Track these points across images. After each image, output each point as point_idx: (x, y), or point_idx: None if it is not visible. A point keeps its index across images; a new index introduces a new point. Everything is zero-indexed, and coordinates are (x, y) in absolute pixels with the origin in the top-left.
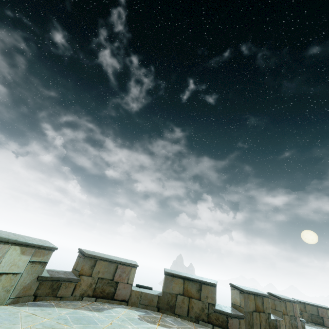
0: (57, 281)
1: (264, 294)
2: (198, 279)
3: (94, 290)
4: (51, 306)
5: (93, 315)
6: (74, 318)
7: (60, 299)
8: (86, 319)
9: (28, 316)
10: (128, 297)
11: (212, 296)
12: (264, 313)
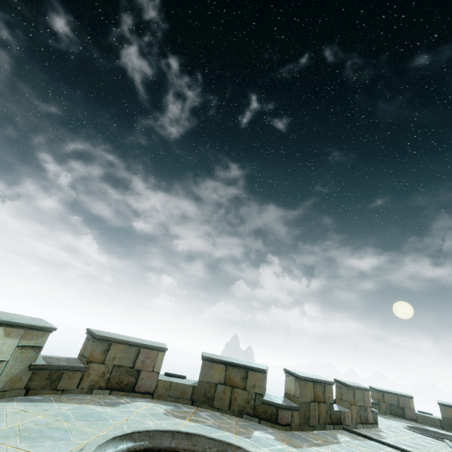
0: (57, 370)
1: (327, 381)
2: (244, 365)
3: (108, 380)
4: (48, 401)
5: (104, 411)
6: (78, 414)
7: (62, 392)
8: (94, 415)
9: (16, 414)
10: (153, 388)
11: (260, 384)
12: (325, 404)
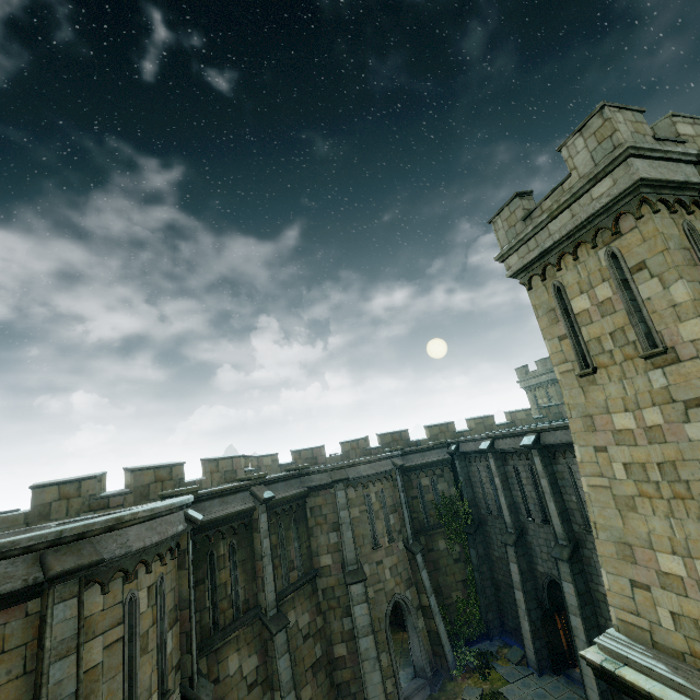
0: None
1: (174, 464)
2: (77, 478)
3: None
4: None
5: None
6: None
7: None
8: None
9: None
10: None
11: (93, 488)
12: (172, 480)
